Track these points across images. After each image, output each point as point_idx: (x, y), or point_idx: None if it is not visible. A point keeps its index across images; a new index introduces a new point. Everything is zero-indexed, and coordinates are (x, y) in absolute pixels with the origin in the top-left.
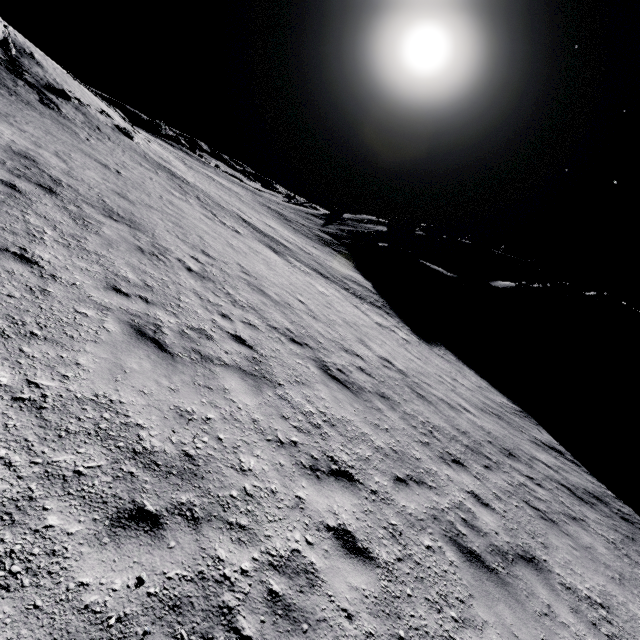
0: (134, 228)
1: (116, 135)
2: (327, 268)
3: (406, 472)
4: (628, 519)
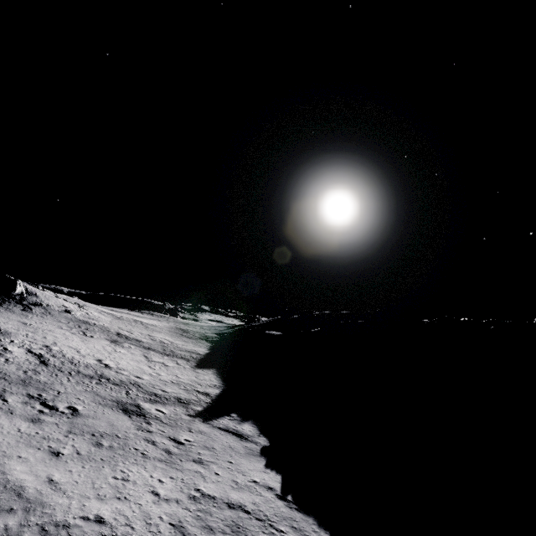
0: (3, 335)
1: (60, 313)
2: (170, 347)
3: (22, 369)
4: (187, 403)
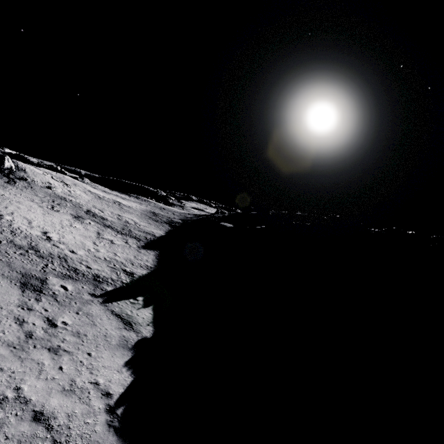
0: None
1: (41, 189)
2: (130, 227)
3: None
4: (102, 282)
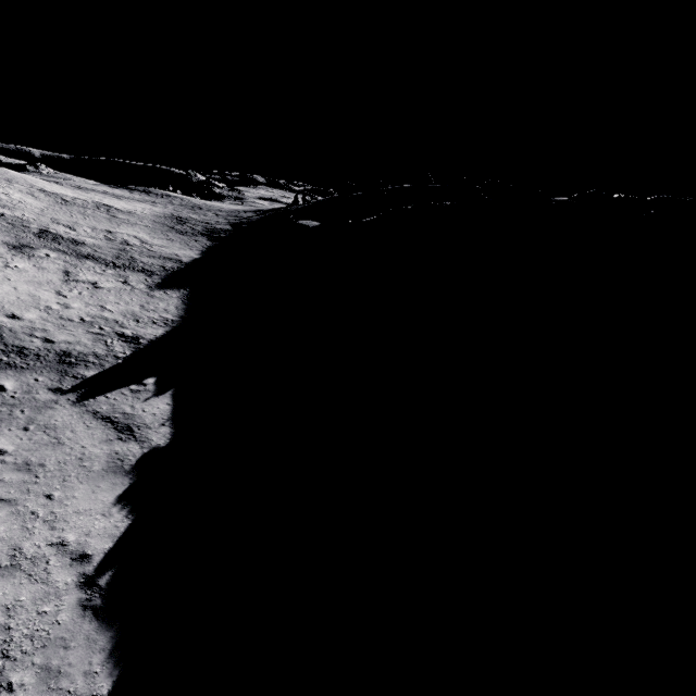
0: None
1: None
2: (132, 252)
3: None
4: (75, 363)
